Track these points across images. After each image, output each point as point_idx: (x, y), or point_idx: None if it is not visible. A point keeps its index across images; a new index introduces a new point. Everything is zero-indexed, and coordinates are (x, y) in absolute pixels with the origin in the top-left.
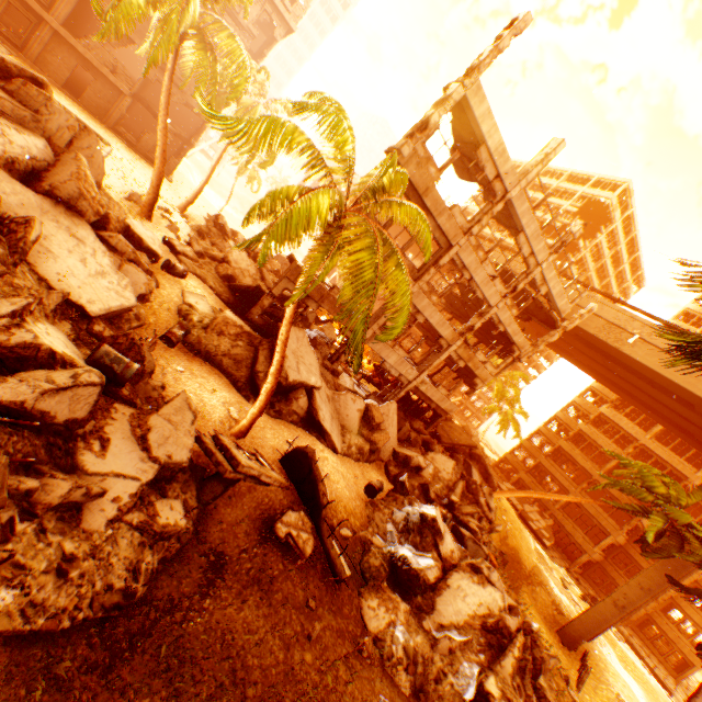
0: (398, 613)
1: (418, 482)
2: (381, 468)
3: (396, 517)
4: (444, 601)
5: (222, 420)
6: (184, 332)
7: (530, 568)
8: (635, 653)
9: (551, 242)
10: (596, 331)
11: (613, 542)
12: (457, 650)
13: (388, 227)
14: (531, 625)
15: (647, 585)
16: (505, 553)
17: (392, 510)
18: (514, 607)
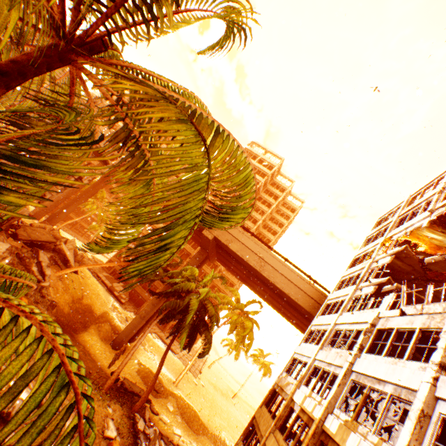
0: None
1: None
2: None
3: None
4: None
5: None
6: None
7: (100, 314)
8: (163, 342)
9: None
10: None
11: None
12: None
13: None
14: None
15: (156, 302)
16: (56, 301)
17: None
18: None
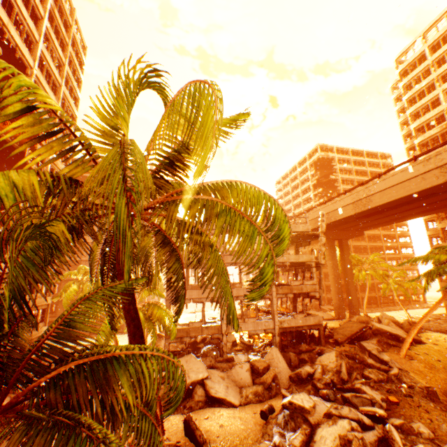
0: None
1: (310, 384)
2: None
3: (279, 419)
4: None
5: None
6: None
7: None
8: None
9: (320, 190)
10: (353, 211)
11: None
12: None
13: (187, 283)
14: (385, 427)
15: None
16: (428, 386)
17: (276, 417)
18: (402, 423)
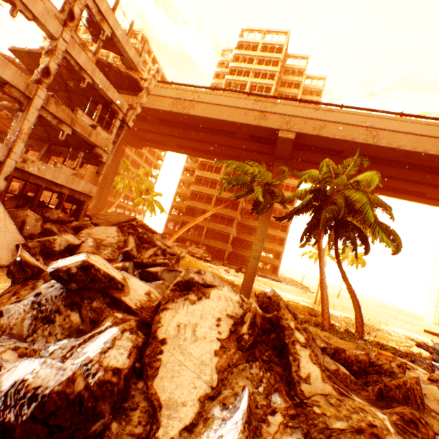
0: None
1: None
2: None
3: (10, 317)
4: (171, 374)
5: None
6: None
7: None
8: (264, 277)
9: None
10: (171, 108)
11: (233, 237)
12: None
13: None
14: (266, 294)
15: (261, 237)
16: None
17: None
18: None
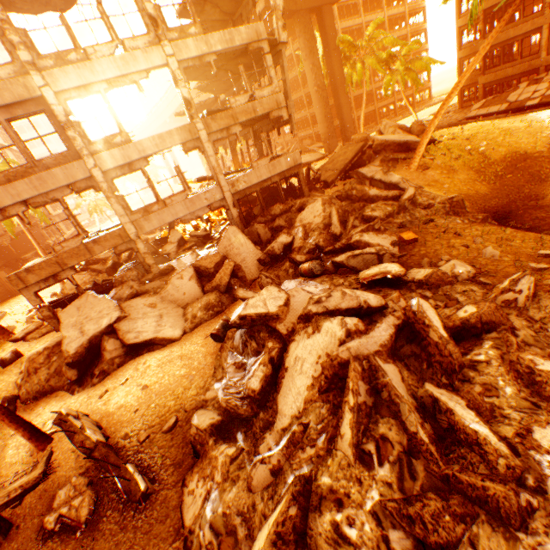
0: (215, 475)
1: (287, 261)
2: (255, 288)
3: (236, 341)
4: (284, 394)
5: (30, 449)
6: (9, 403)
7: (547, 147)
8: None
9: None
10: None
11: None
12: (285, 464)
13: None
14: (411, 307)
15: None
16: (453, 197)
17: (233, 338)
18: (430, 275)
